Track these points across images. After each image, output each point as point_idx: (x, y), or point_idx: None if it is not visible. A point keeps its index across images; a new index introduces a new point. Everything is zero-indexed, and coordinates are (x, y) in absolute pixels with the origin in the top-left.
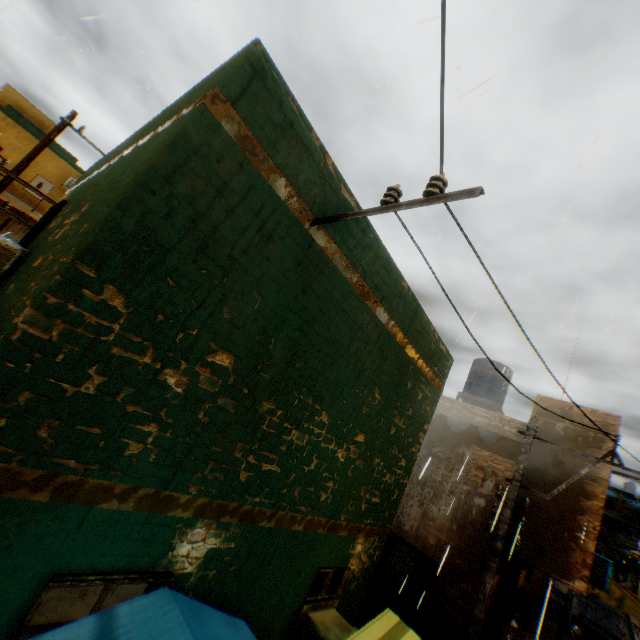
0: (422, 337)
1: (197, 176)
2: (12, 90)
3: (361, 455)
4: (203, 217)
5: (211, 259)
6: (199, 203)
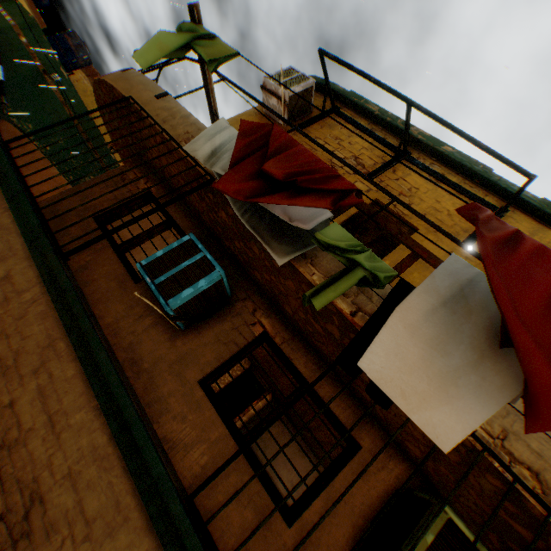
0: (98, 141)
1: (6, 40)
2: None
3: (48, 153)
4: (4, 49)
5: (3, 59)
6: (4, 45)
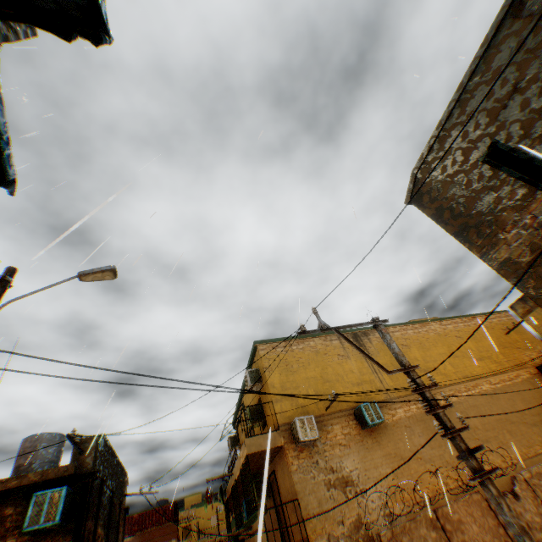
0: None
1: None
2: (186, 497)
3: None
4: None
5: None
6: None
